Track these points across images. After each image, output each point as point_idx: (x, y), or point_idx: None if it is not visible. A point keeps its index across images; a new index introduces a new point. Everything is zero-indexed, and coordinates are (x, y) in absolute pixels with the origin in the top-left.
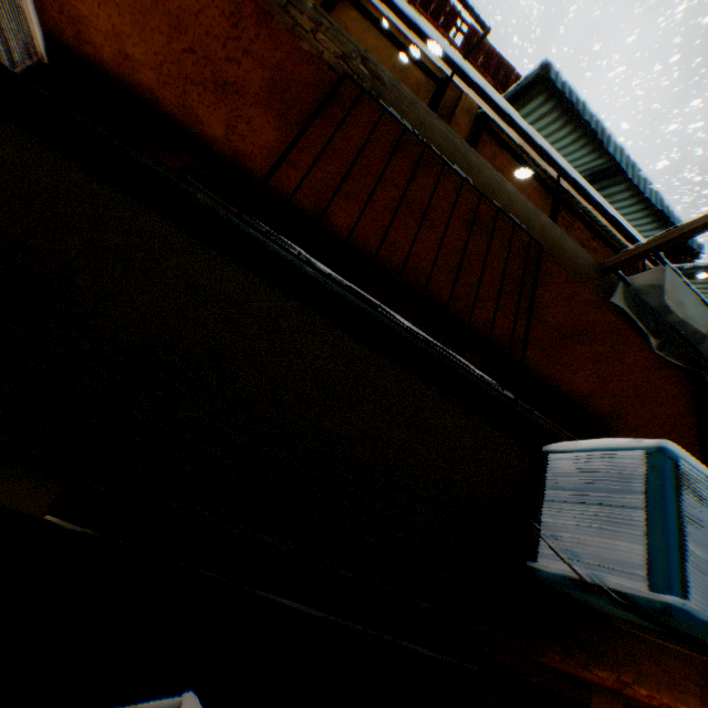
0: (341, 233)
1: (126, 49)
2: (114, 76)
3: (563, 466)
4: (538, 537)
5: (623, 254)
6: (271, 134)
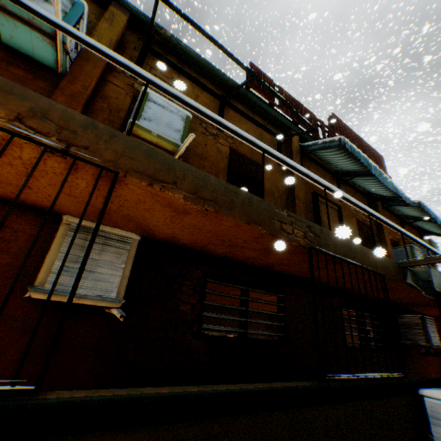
0: (275, 271)
1: (176, 236)
2: (159, 239)
3: (434, 406)
4: (431, 439)
5: (410, 262)
6: (254, 254)
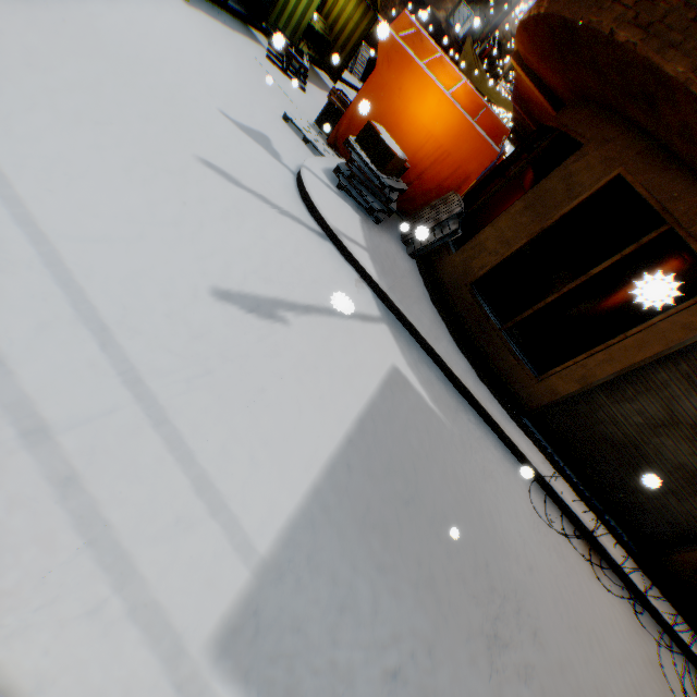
0: None
1: None
2: None
3: None
4: None
5: None
6: None
